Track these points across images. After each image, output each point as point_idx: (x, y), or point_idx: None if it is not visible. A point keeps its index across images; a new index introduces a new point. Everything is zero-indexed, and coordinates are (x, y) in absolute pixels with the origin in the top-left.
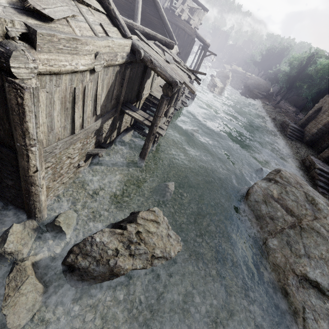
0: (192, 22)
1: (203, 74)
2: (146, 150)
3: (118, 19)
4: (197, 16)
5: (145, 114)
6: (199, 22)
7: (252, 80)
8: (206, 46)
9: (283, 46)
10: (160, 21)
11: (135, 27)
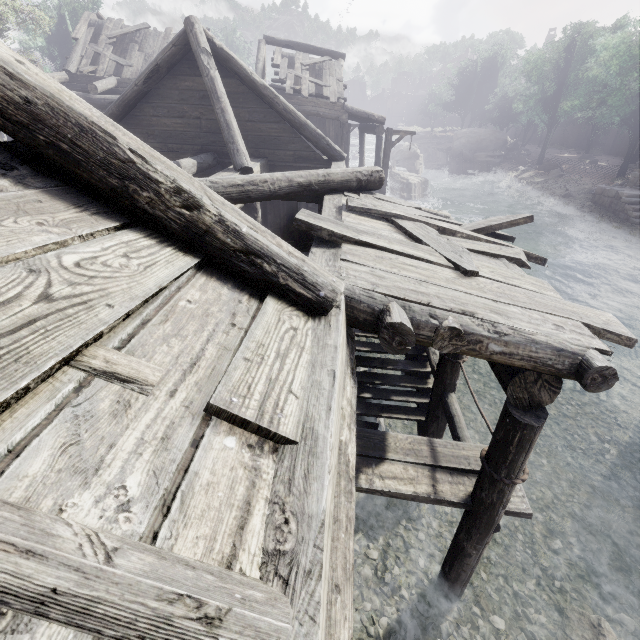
0: (327, 93)
1: (525, 221)
2: (472, 566)
3: (261, 250)
4: (329, 75)
5: (413, 441)
6: (341, 85)
7: (462, 139)
8: (378, 123)
9: (487, 53)
10: (285, 126)
11: (264, 187)
